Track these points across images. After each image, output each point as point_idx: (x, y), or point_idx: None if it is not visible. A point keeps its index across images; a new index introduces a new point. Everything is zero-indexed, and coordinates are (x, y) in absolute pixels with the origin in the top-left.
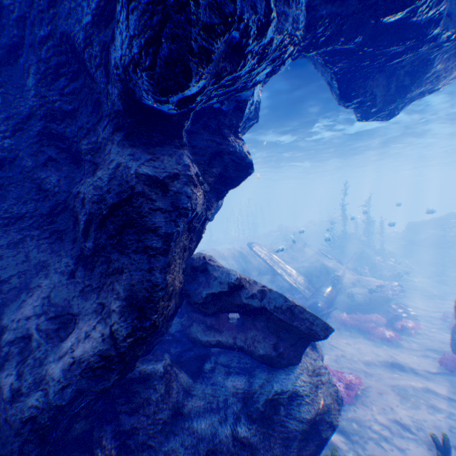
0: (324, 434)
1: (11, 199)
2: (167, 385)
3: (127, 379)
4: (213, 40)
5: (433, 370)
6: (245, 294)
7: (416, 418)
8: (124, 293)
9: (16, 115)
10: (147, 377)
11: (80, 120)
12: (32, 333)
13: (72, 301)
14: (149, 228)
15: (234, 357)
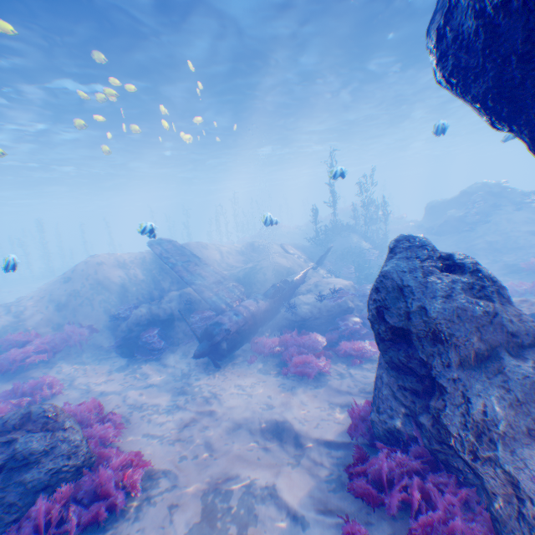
0: None
1: None
2: None
3: None
4: None
5: (329, 437)
6: None
7: None
8: None
9: None
10: None
11: None
12: None
13: None
14: None
15: None
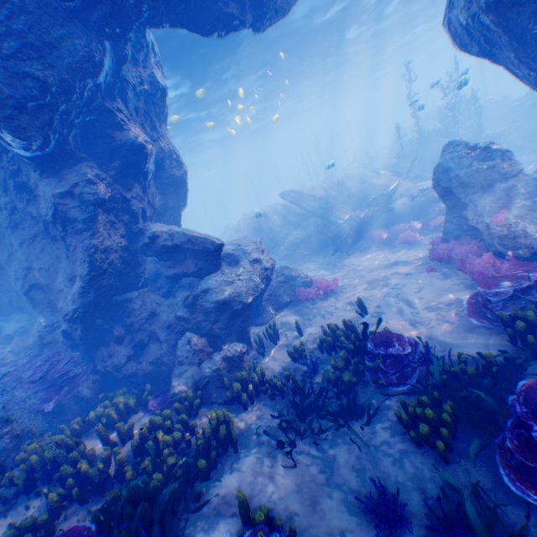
0: (235, 307)
1: (28, 228)
2: (143, 300)
3: (118, 300)
4: (18, 121)
5: (422, 257)
6: (160, 239)
7: (364, 296)
8: (80, 256)
9: (2, 183)
10: (131, 298)
11: (26, 172)
12: (62, 286)
13: (73, 269)
14: (74, 220)
15: (188, 281)
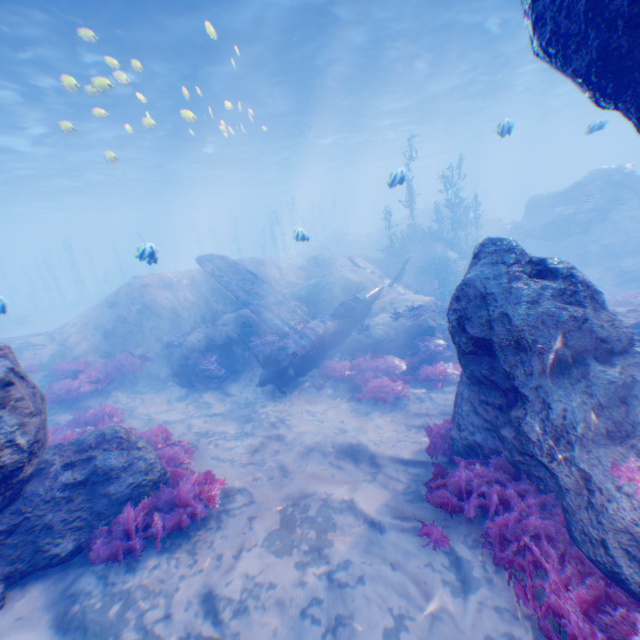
0: None
1: None
2: None
3: None
4: None
5: (406, 456)
6: None
7: (260, 584)
8: None
9: None
10: None
11: None
12: None
13: None
14: None
15: None
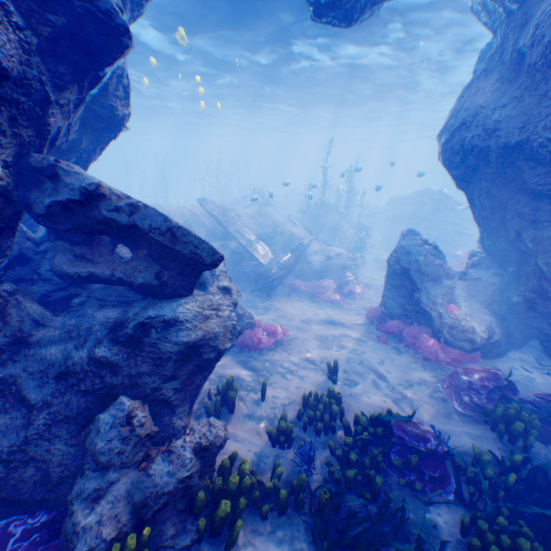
0: (207, 357)
1: None
2: (3, 312)
3: None
4: None
5: (358, 322)
6: (109, 208)
7: (324, 355)
8: None
9: None
10: None
11: None
12: None
13: None
14: None
15: (115, 292)
